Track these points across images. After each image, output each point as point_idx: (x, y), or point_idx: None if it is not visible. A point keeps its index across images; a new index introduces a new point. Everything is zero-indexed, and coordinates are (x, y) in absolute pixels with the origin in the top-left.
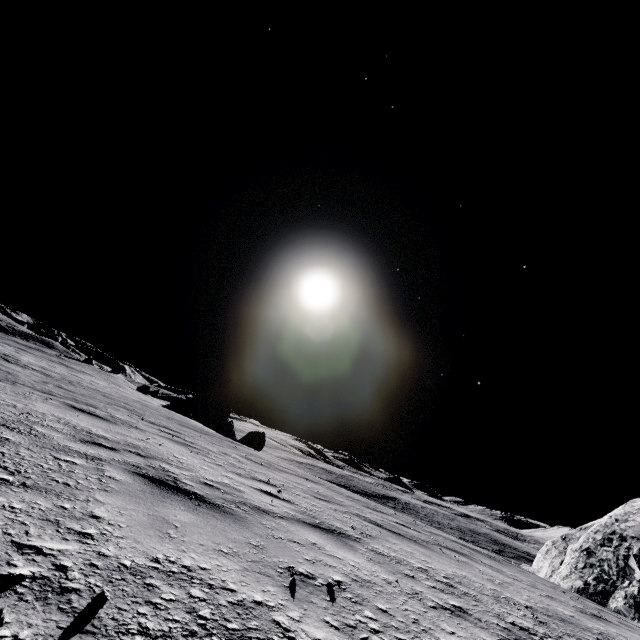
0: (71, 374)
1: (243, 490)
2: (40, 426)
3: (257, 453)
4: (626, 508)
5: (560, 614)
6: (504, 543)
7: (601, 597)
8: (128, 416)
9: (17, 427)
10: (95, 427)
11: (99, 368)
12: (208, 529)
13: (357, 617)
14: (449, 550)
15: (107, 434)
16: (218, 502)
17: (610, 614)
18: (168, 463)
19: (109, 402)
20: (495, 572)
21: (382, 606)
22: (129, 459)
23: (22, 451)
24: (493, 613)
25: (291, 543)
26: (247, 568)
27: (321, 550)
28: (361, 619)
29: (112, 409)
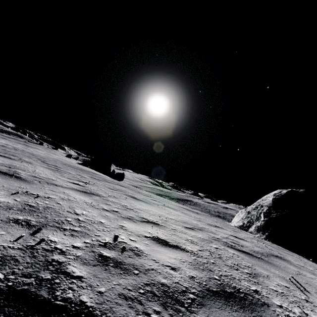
0: (24, 148)
1: (58, 181)
2: None
3: (105, 177)
4: (268, 195)
5: (189, 222)
6: None
7: (247, 228)
8: (33, 160)
9: None
10: None
11: (47, 147)
12: (2, 182)
13: (37, 201)
14: (166, 207)
15: (1, 161)
16: (28, 180)
17: (237, 230)
18: (23, 171)
19: (30, 156)
20: (181, 213)
21: (61, 203)
22: None
23: None
24: (136, 215)
25: (48, 190)
26: (1, 189)
27: (64, 193)
28: (38, 202)
29: (26, 158)
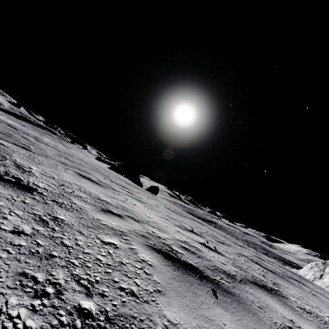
0: (67, 149)
1: (199, 248)
2: (74, 197)
3: (165, 202)
4: None
5: None
6: (268, 250)
7: None
8: (105, 179)
9: (62, 202)
10: (99, 193)
11: (77, 146)
12: None
13: None
14: (296, 281)
15: (108, 199)
16: (210, 275)
17: None
18: (151, 226)
19: (91, 168)
20: None
21: None
22: (134, 227)
23: (78, 238)
24: None
25: None
26: None
27: None
28: None
29: (96, 174)
